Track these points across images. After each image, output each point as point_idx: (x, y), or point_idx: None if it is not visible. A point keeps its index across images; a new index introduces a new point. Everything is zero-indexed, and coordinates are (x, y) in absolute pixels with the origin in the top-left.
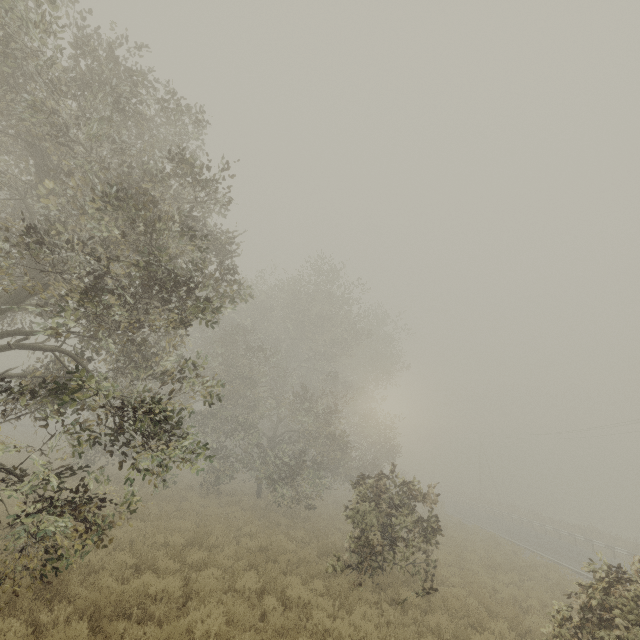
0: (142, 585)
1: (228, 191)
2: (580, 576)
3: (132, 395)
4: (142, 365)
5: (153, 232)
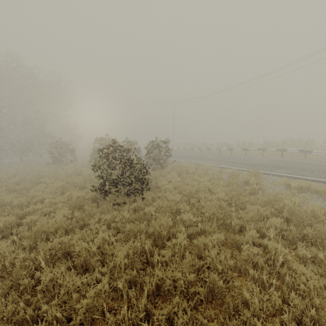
0: None
1: None
2: None
3: None
4: None
5: None
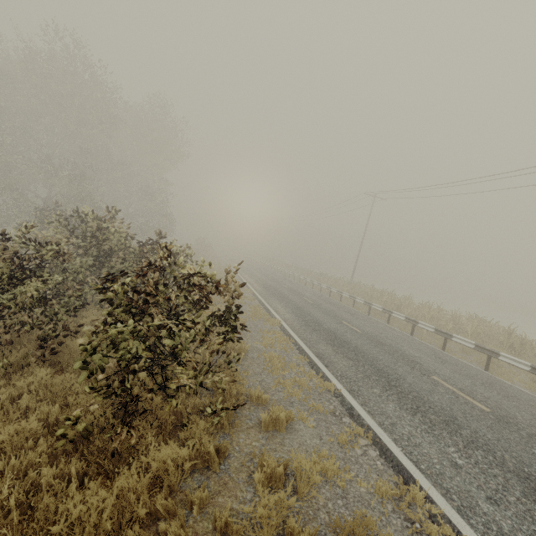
0: None
1: None
2: (237, 277)
3: None
4: None
5: None
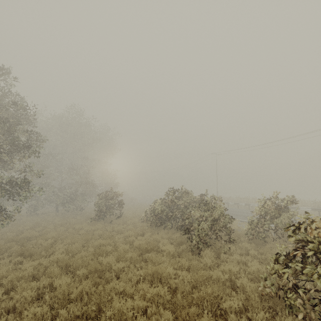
0: (25, 235)
1: (35, 111)
2: None
3: (8, 181)
4: (3, 169)
5: (14, 133)
